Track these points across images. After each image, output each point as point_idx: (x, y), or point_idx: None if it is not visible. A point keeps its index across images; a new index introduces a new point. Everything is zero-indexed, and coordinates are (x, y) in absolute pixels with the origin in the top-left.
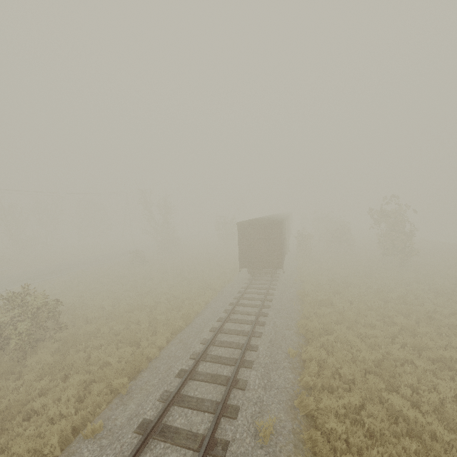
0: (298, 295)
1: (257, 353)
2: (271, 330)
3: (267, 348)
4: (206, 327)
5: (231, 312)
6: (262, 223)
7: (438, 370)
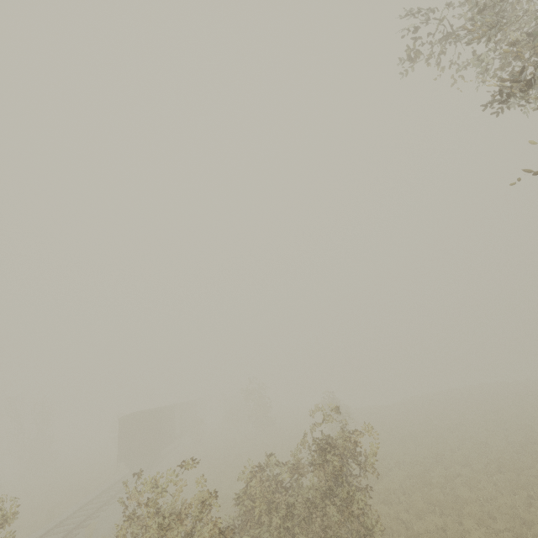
0: (164, 474)
1: (105, 511)
2: (124, 499)
3: (114, 508)
4: (69, 513)
5: (96, 498)
6: (141, 414)
7: (213, 487)
